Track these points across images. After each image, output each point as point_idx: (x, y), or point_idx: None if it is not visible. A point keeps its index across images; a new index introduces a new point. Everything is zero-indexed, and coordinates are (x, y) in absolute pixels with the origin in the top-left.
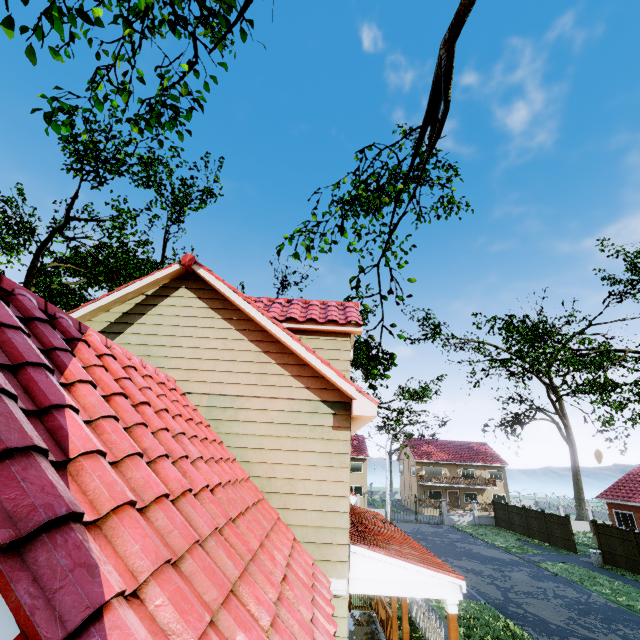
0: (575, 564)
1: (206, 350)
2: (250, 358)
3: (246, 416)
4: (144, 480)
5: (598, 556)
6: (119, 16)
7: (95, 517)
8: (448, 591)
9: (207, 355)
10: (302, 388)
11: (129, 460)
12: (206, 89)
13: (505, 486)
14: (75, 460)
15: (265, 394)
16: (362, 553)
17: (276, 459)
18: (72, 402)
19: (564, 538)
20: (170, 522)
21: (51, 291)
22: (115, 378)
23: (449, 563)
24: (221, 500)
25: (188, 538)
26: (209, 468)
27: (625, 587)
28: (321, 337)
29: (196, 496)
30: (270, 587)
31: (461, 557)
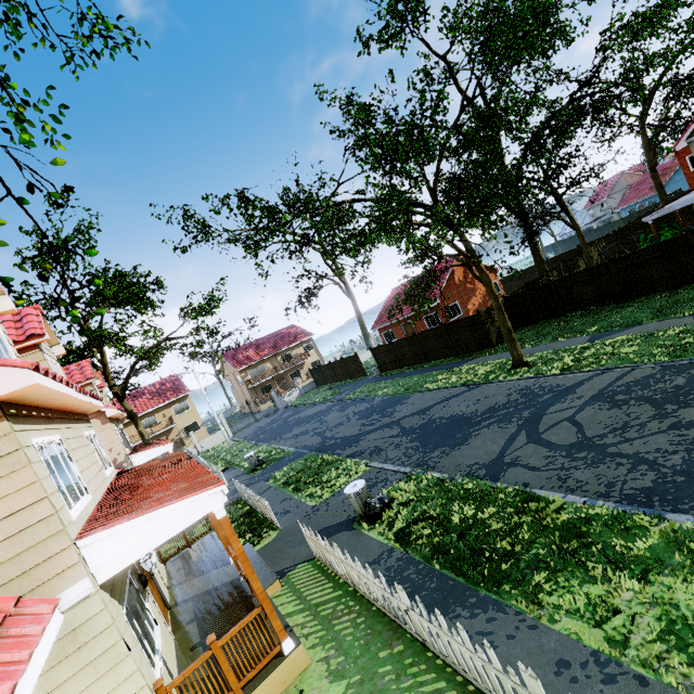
0: (366, 384)
1: None
2: None
3: None
4: None
5: (377, 370)
6: None
7: None
8: (212, 503)
9: None
10: None
11: None
12: None
13: (317, 352)
14: None
15: None
16: (97, 539)
17: None
18: None
19: (358, 370)
20: None
21: None
22: None
23: (284, 439)
24: None
25: None
26: None
27: (392, 382)
28: None
29: None
30: None
31: (293, 428)
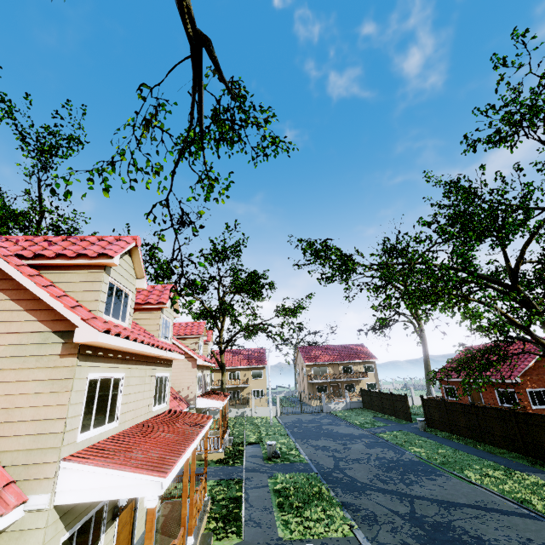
0: (406, 431)
1: None
2: None
3: None
4: None
5: (422, 422)
6: None
7: None
8: (150, 489)
9: None
10: (34, 321)
11: None
12: None
13: (376, 376)
14: None
15: None
16: (72, 467)
17: None
18: None
19: (404, 412)
20: None
21: None
22: None
23: (307, 444)
24: None
25: None
26: None
27: (432, 444)
28: (75, 271)
29: None
30: None
31: (320, 437)
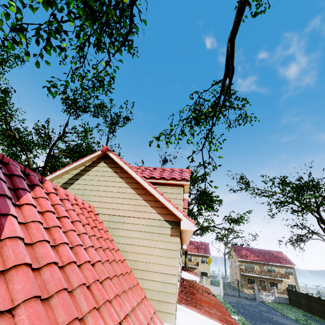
0: None
1: (110, 192)
2: (130, 197)
3: (126, 227)
4: (43, 254)
5: None
6: (78, 46)
7: (2, 269)
8: None
9: (110, 195)
10: (155, 213)
11: (39, 243)
12: (114, 72)
13: (295, 279)
14: (3, 240)
15: (136, 215)
16: (183, 309)
17: (140, 251)
18: (14, 213)
19: None
20: (51, 277)
21: (55, 165)
22: (53, 204)
23: None
24: (97, 269)
25: (58, 286)
26: (95, 252)
27: None
28: (168, 187)
29: (80, 266)
30: (111, 321)
31: (265, 322)
